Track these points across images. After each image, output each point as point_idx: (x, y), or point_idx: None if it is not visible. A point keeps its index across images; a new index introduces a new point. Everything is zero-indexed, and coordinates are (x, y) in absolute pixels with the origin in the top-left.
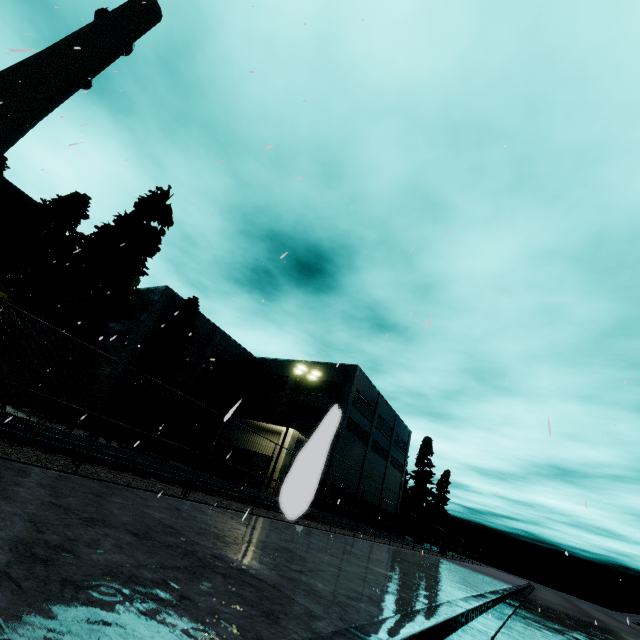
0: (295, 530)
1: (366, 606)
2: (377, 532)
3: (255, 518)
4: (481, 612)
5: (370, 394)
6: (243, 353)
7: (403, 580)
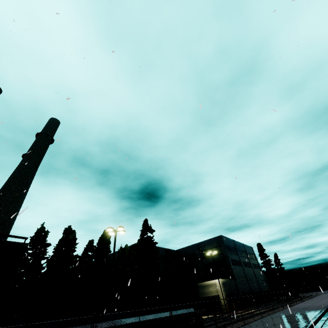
0: (269, 319)
1: (303, 323)
2: (273, 305)
3: (260, 320)
4: (322, 316)
5: (230, 243)
6: (171, 251)
7: (302, 317)
